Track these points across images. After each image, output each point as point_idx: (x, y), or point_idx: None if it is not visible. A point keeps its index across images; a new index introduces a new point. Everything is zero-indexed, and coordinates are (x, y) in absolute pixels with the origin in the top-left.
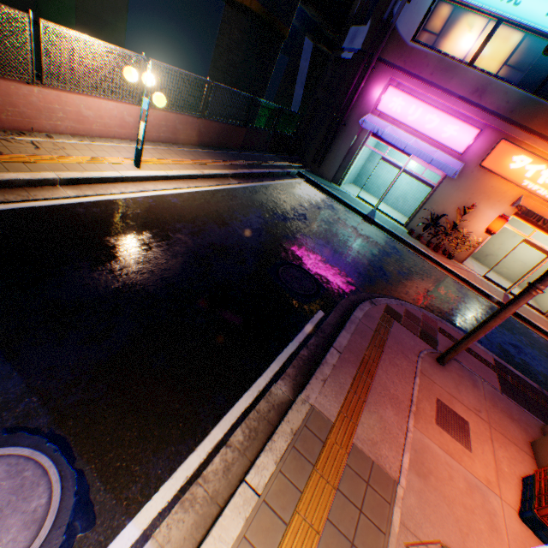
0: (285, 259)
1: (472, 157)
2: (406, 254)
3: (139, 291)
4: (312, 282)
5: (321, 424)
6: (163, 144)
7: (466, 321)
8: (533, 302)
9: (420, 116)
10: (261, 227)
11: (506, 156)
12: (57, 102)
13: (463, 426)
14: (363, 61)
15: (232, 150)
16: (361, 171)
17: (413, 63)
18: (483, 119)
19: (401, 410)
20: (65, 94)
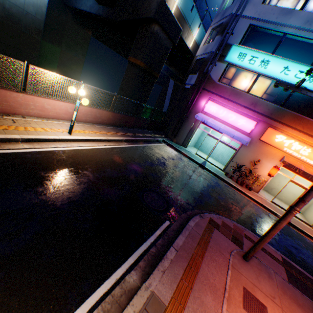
0: (149, 187)
1: (254, 135)
2: (224, 186)
3: (50, 205)
4: (164, 202)
5: (157, 307)
6: (88, 123)
7: (262, 230)
8: (304, 218)
9: (226, 114)
10: (137, 168)
11: (272, 135)
12: (32, 101)
13: (263, 310)
14: (195, 89)
15: (127, 127)
16: (198, 140)
17: (219, 91)
18: (257, 117)
19: (217, 296)
20: (37, 97)
